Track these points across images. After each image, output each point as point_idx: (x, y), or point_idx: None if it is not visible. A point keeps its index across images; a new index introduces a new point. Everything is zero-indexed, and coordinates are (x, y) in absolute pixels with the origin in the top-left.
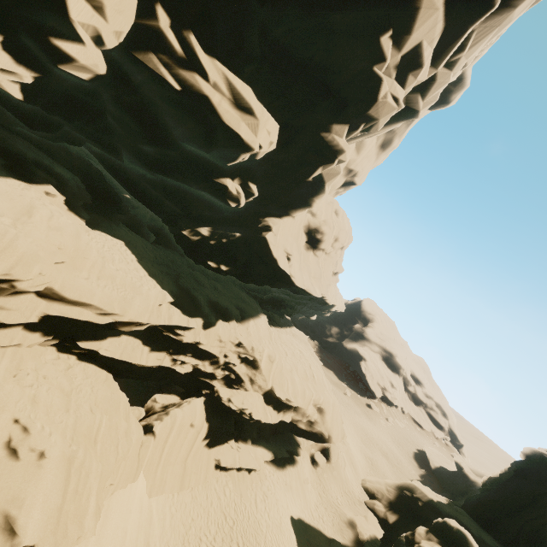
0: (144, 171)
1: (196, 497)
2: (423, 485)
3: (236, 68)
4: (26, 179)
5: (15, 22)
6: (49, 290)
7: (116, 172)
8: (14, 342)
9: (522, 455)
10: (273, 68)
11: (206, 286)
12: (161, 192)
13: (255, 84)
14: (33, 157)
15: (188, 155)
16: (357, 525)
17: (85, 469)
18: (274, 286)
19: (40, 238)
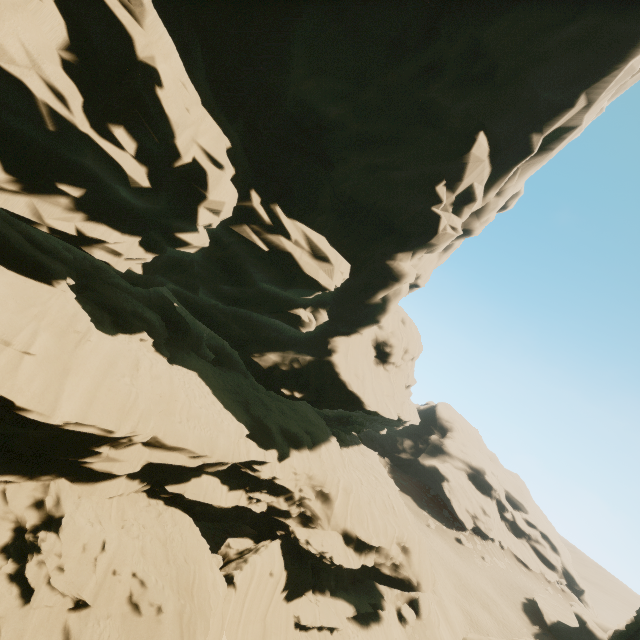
0: (217, 302)
1: None
2: None
3: (310, 221)
4: (127, 331)
5: (150, 224)
6: (153, 438)
7: (189, 303)
8: (119, 492)
9: None
10: (341, 215)
11: (274, 411)
12: (231, 319)
13: (325, 227)
14: (131, 308)
15: (264, 291)
16: None
17: (192, 625)
18: (348, 409)
19: (148, 391)
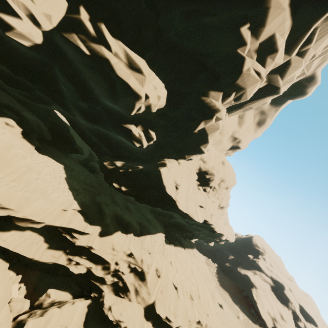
0: (87, 123)
1: None
2: None
3: (138, 51)
4: None
5: None
6: None
7: (73, 125)
8: None
9: None
10: (165, 54)
11: (119, 205)
12: (97, 138)
13: (153, 65)
14: (6, 103)
15: (107, 108)
16: None
17: None
18: (164, 209)
19: None
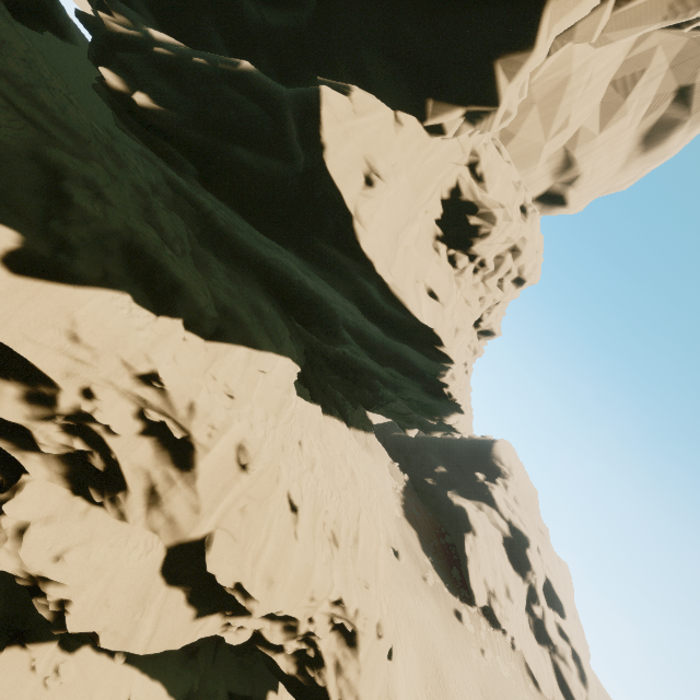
0: None
1: None
2: None
3: None
4: None
5: None
6: None
7: None
8: None
9: None
10: None
11: (162, 230)
12: None
13: None
14: None
15: None
16: None
17: None
18: (305, 252)
19: None
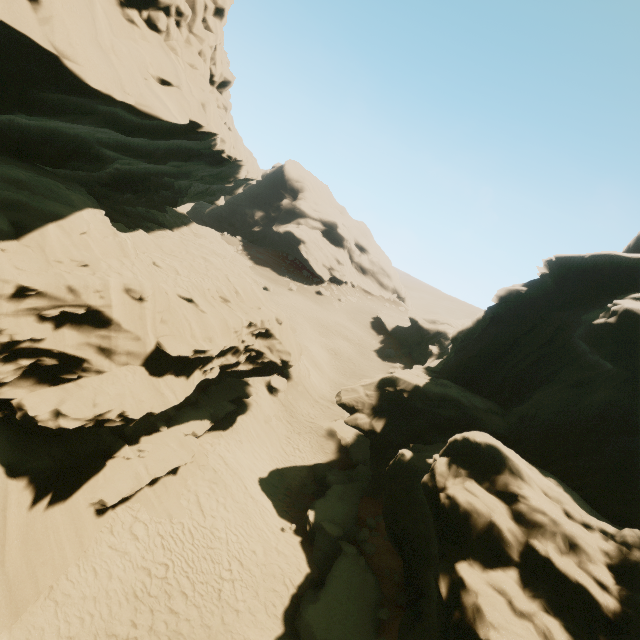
0: None
1: (66, 596)
2: (403, 372)
3: None
4: None
5: None
6: None
7: None
8: None
9: (495, 298)
10: None
11: None
12: None
13: None
14: None
15: None
16: (337, 432)
17: None
18: (37, 110)
19: None
